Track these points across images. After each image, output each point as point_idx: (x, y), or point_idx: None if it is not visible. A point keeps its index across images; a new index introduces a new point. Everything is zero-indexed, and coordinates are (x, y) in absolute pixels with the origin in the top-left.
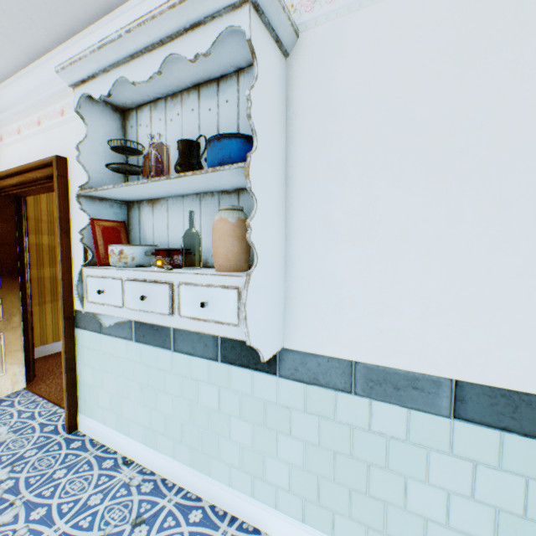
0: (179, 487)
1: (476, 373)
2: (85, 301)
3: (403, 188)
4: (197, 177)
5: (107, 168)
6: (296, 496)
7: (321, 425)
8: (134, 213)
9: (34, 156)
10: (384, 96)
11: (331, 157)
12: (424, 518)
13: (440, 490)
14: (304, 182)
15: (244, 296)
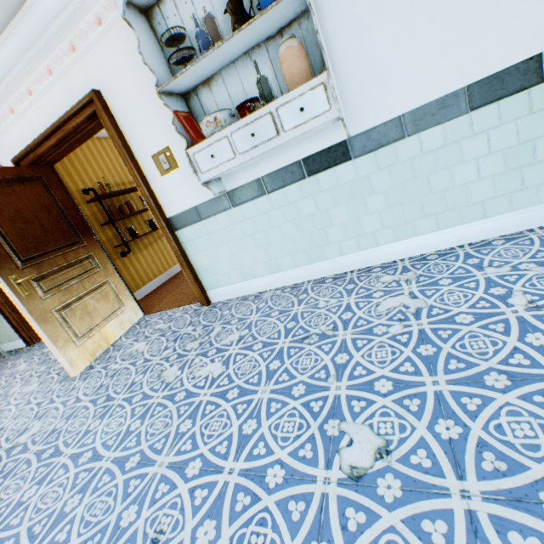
0: (307, 281)
1: (477, 74)
2: (199, 175)
3: None
4: (262, 19)
5: (161, 68)
6: (388, 229)
7: (391, 173)
8: (193, 102)
9: (61, 108)
10: None
11: None
12: (466, 186)
13: (472, 162)
14: None
15: (330, 83)
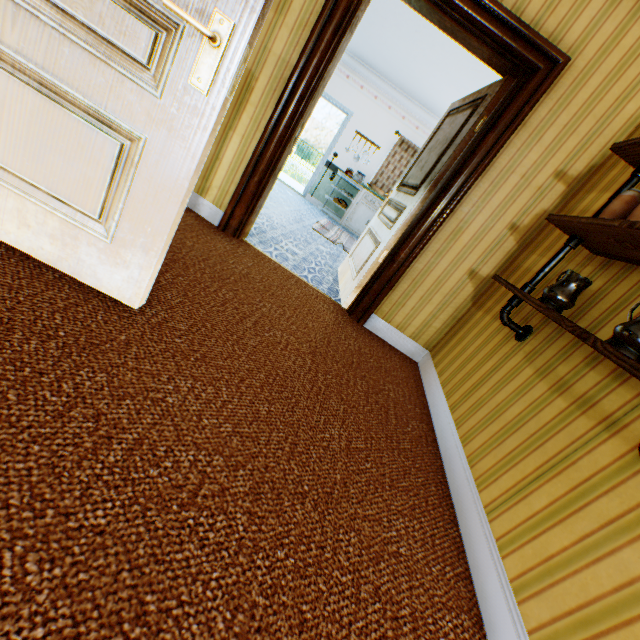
0: None
1: None
2: None
3: None
4: None
5: None
6: None
7: None
8: None
9: None
10: None
11: None
12: None
13: None
14: None
15: None
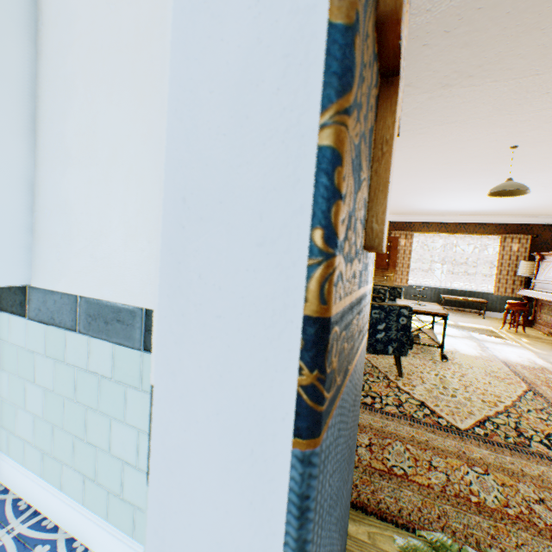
0: None
1: None
2: None
3: (115, 103)
4: None
5: None
6: (38, 449)
7: (56, 369)
8: None
9: None
10: (104, 2)
11: (67, 72)
12: (123, 462)
13: (134, 429)
14: (49, 101)
15: None
